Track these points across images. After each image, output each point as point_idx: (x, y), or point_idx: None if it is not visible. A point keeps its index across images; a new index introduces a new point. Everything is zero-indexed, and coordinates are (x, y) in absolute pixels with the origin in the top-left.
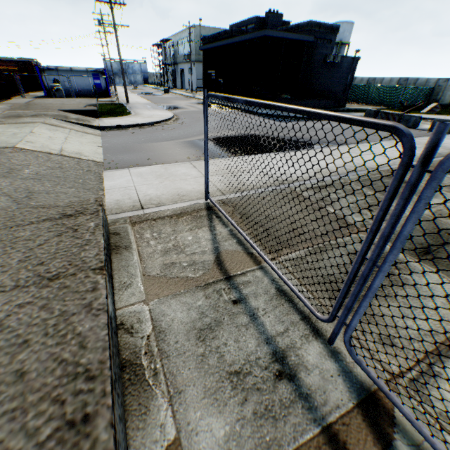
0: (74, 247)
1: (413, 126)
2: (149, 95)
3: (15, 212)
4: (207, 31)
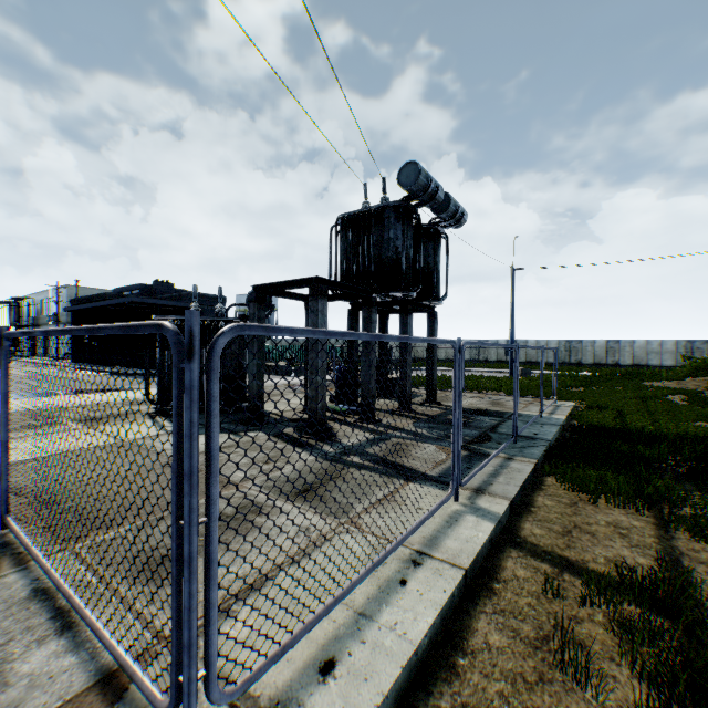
0: None
1: (288, 374)
2: None
3: None
4: (89, 291)
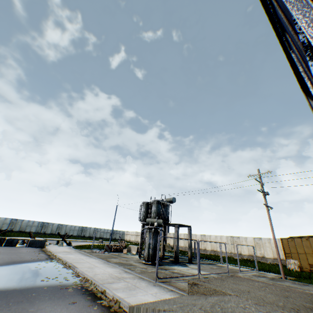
0: (213, 279)
1: (17, 245)
2: None
3: (214, 287)
4: None
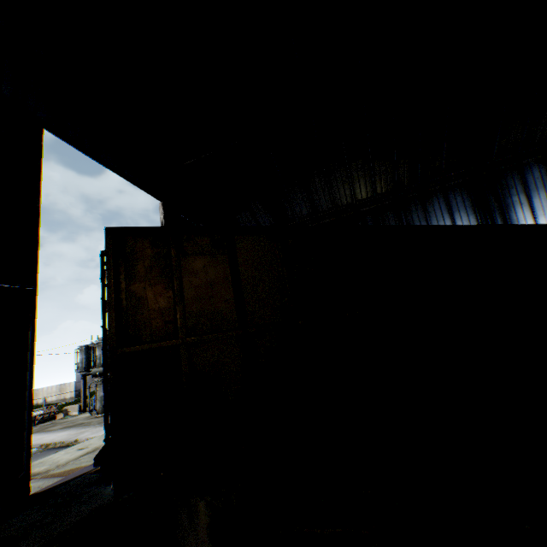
0: None
1: None
2: None
3: None
4: None
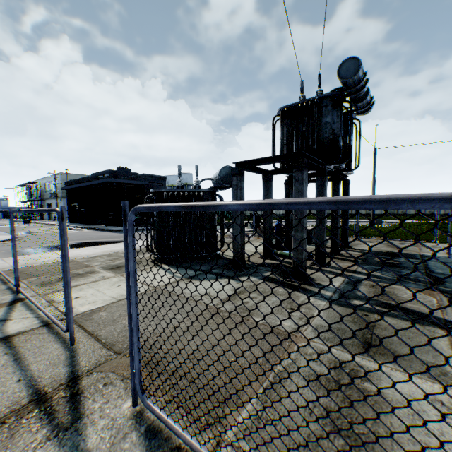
0: None
1: None
2: (3, 226)
3: None
4: (74, 176)
